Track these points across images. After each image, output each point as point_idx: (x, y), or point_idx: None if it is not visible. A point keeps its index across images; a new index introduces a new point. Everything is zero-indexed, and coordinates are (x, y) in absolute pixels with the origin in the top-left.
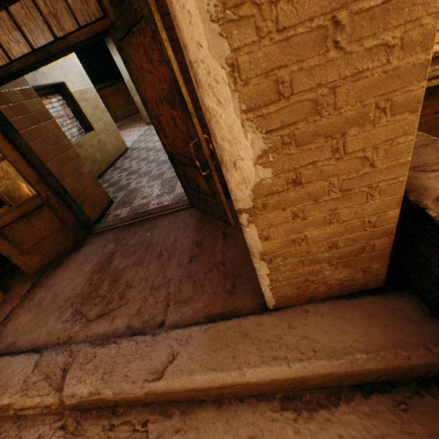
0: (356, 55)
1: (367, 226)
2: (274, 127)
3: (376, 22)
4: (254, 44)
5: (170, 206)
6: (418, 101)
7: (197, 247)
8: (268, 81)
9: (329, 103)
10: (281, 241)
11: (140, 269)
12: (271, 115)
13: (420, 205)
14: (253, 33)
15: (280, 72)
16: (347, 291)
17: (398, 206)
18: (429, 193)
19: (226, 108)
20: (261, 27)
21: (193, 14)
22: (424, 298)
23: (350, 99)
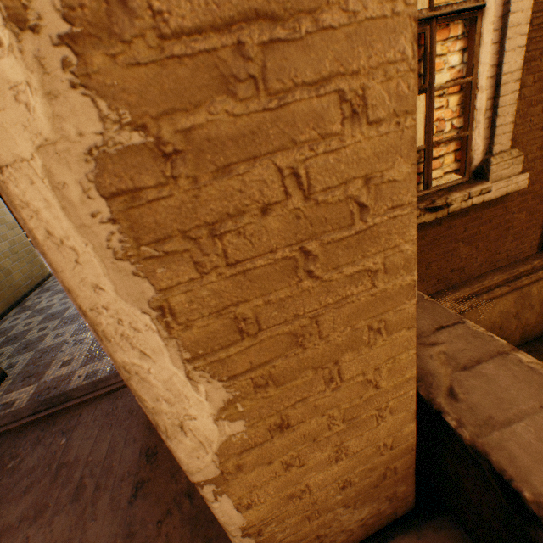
0: (336, 282)
1: (383, 449)
2: (239, 370)
3: (353, 250)
4: (193, 281)
5: (107, 380)
6: (412, 317)
7: (147, 461)
8: (222, 320)
9: (312, 332)
10: (272, 502)
11: (35, 532)
12: (233, 357)
13: (434, 405)
14: (190, 268)
15: (238, 308)
16: (374, 528)
17: (413, 419)
18: (437, 382)
19: (157, 360)
20: (203, 262)
21: (81, 252)
22: (468, 530)
23: (337, 324)
